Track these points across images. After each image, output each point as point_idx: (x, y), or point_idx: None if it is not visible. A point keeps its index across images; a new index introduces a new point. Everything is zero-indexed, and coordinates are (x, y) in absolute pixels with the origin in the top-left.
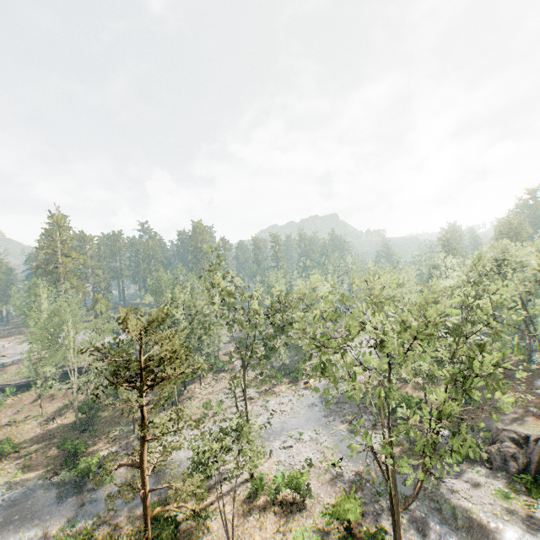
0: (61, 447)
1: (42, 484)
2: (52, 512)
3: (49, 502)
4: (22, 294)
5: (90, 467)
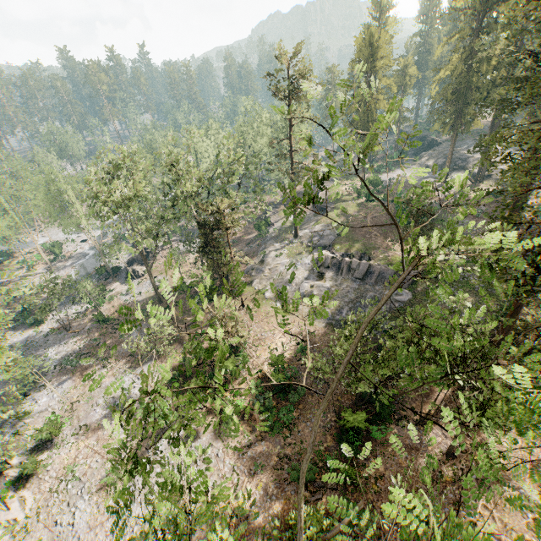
0: None
1: None
2: None
3: None
4: None
5: None
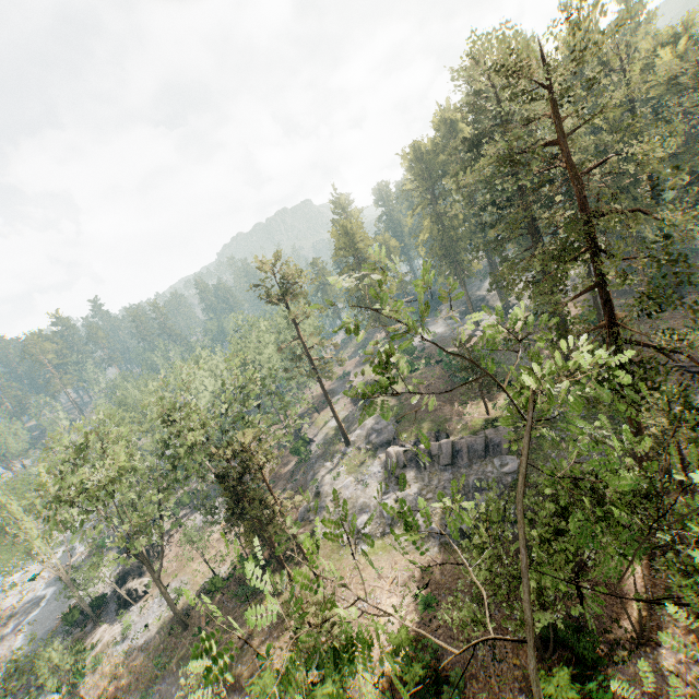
0: None
1: None
2: None
3: None
4: None
5: None
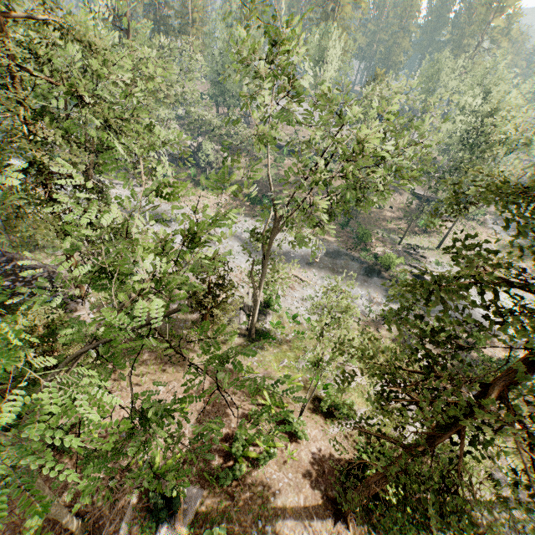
0: (338, 225)
1: (343, 252)
2: (367, 282)
3: (359, 271)
4: (315, 42)
5: (390, 263)
